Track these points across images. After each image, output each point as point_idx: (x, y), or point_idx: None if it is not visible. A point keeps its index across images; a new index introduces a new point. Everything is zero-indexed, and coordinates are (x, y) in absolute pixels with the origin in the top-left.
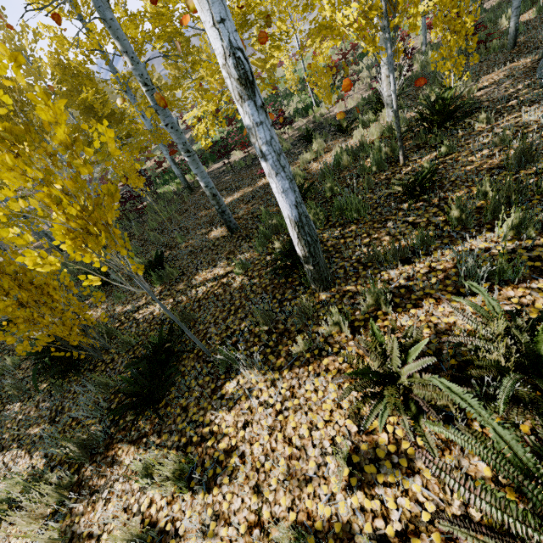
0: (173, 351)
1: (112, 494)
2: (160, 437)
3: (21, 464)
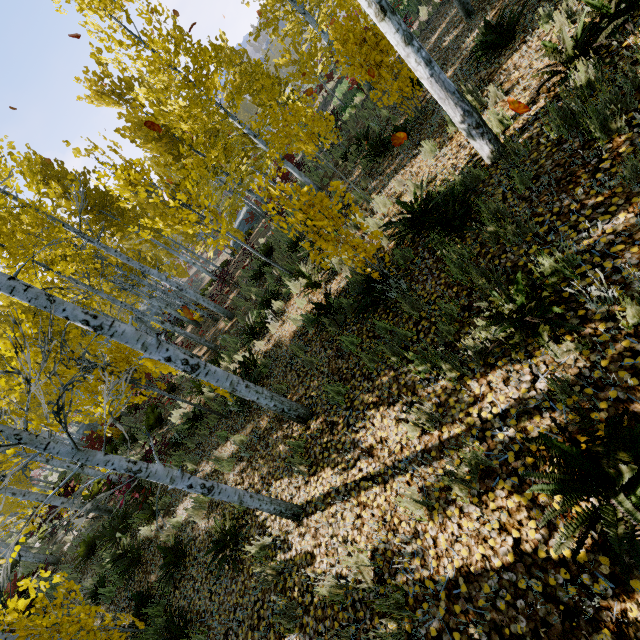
0: (501, 26)
1: (519, 66)
2: (535, 29)
3: (418, 158)
